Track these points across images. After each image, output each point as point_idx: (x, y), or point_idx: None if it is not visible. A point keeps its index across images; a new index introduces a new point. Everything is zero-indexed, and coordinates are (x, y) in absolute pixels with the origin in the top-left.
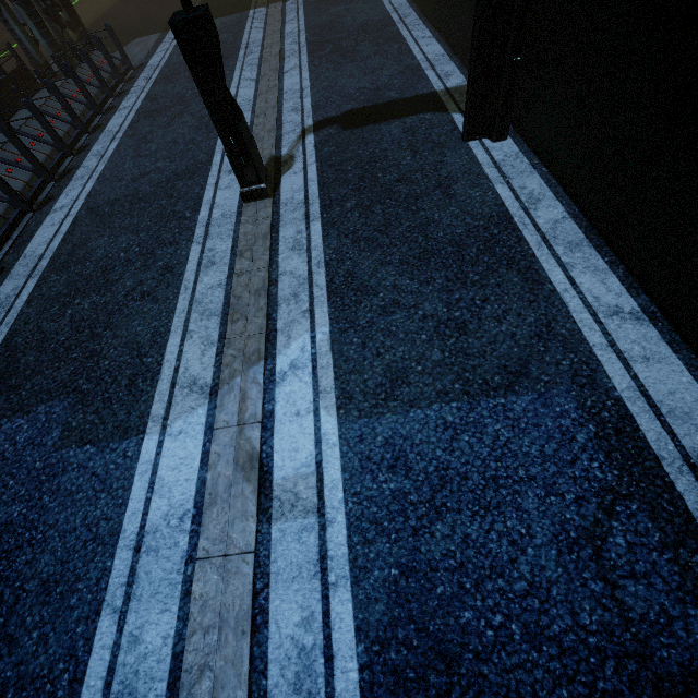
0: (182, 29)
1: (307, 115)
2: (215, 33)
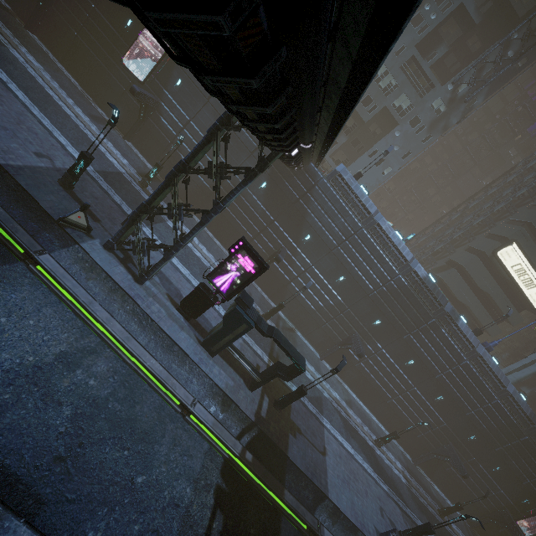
0: None
1: None
2: None
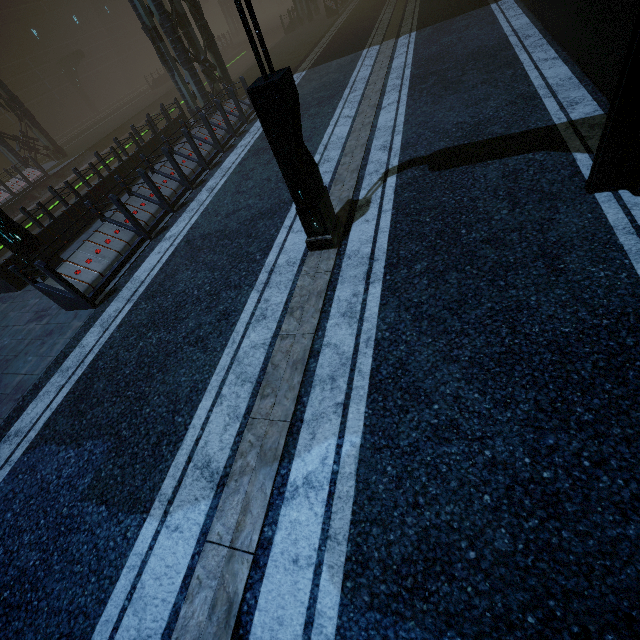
0: (259, 95)
1: (393, 154)
2: (293, 94)
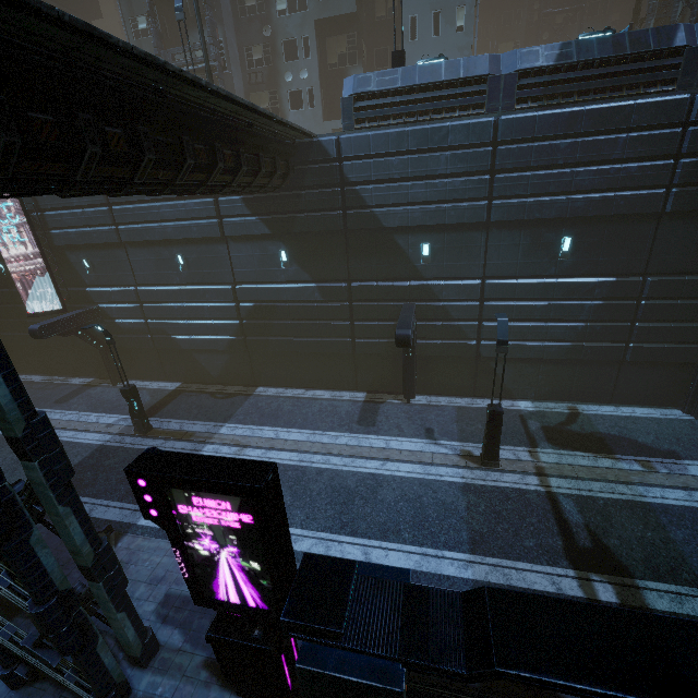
0: None
1: None
2: None
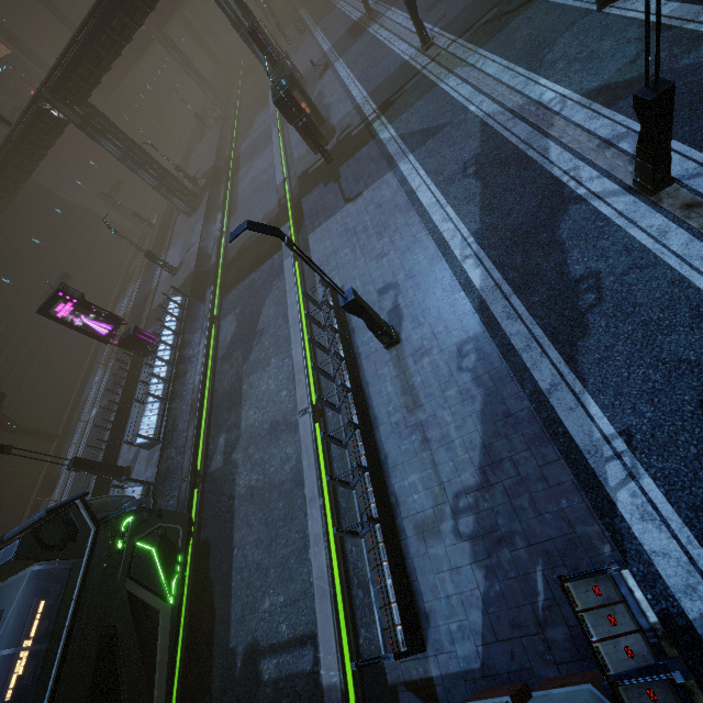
0: None
1: None
2: None
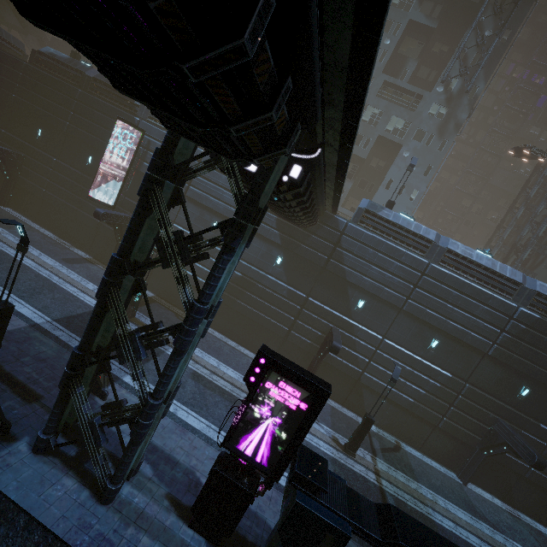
0: None
1: None
2: None
